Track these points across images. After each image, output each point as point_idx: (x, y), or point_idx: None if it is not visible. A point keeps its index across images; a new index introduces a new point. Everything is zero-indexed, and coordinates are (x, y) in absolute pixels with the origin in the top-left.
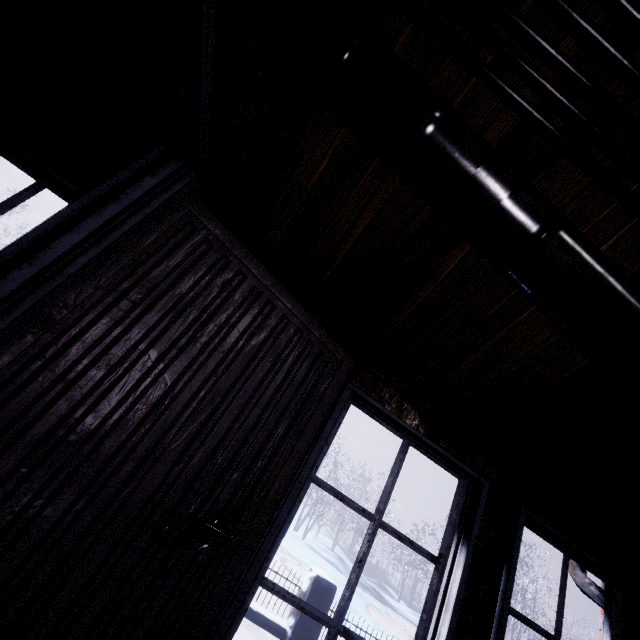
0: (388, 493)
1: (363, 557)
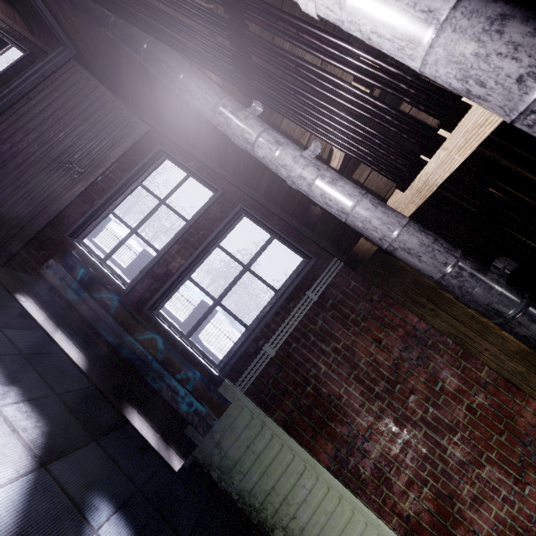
0: (171, 193)
1: (152, 212)
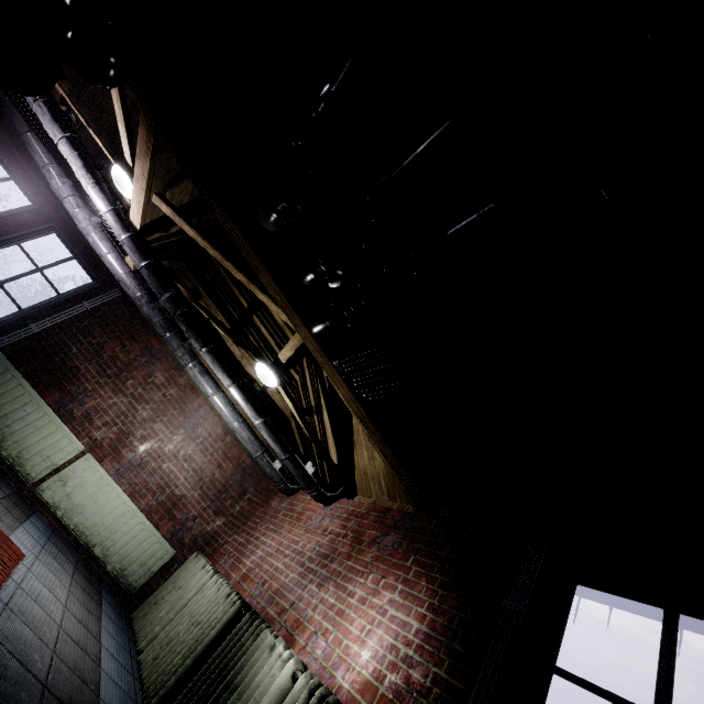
0: None
1: None
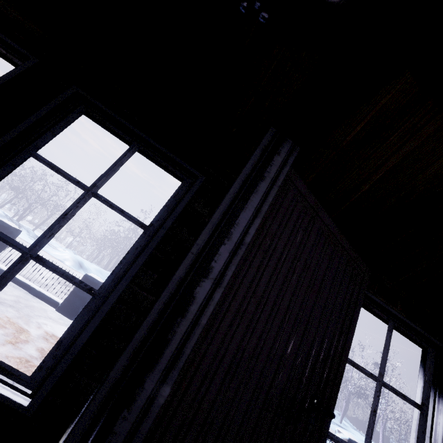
0: (385, 361)
1: (376, 408)
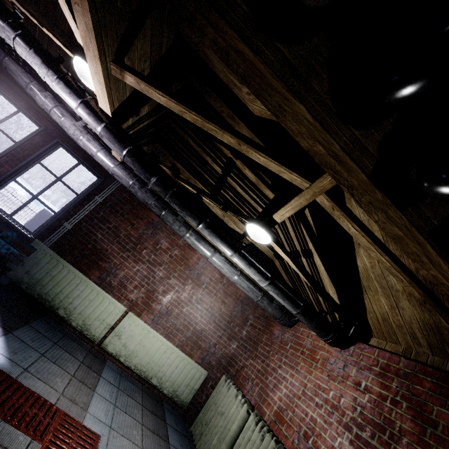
0: (3, 120)
1: None
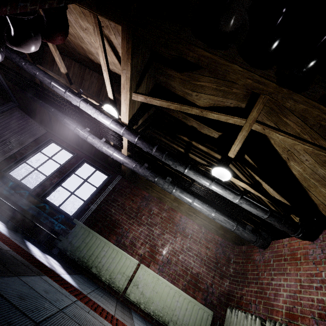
0: (54, 154)
1: (45, 162)
